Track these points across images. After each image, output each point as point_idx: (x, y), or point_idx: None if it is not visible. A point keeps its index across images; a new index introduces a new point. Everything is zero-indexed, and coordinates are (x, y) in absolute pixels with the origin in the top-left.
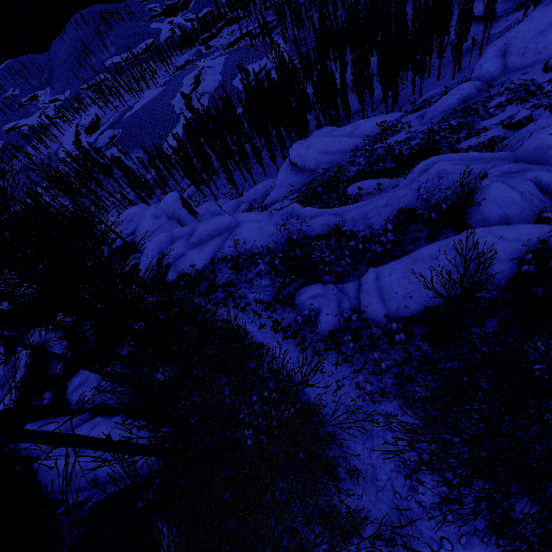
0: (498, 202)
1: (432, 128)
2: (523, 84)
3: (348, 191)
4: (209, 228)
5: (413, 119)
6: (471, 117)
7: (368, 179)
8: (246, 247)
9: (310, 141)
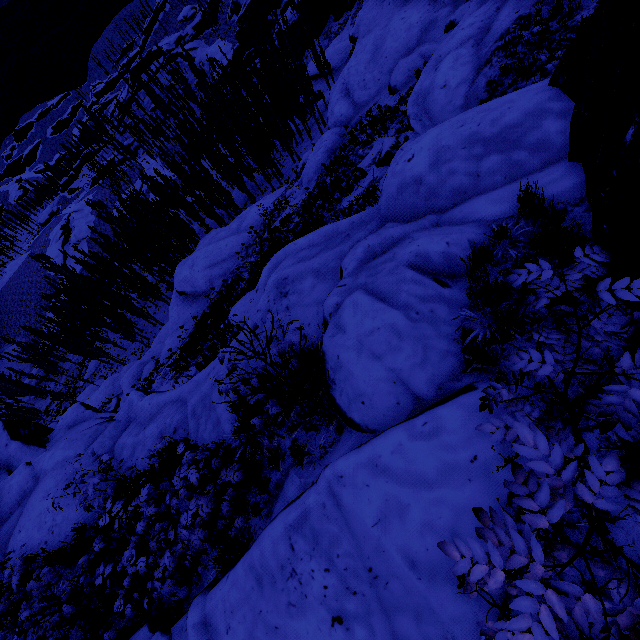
0: (369, 345)
1: (310, 193)
2: (379, 113)
3: (230, 321)
4: None
5: (295, 189)
6: (344, 167)
7: (251, 293)
8: (39, 541)
9: (192, 256)
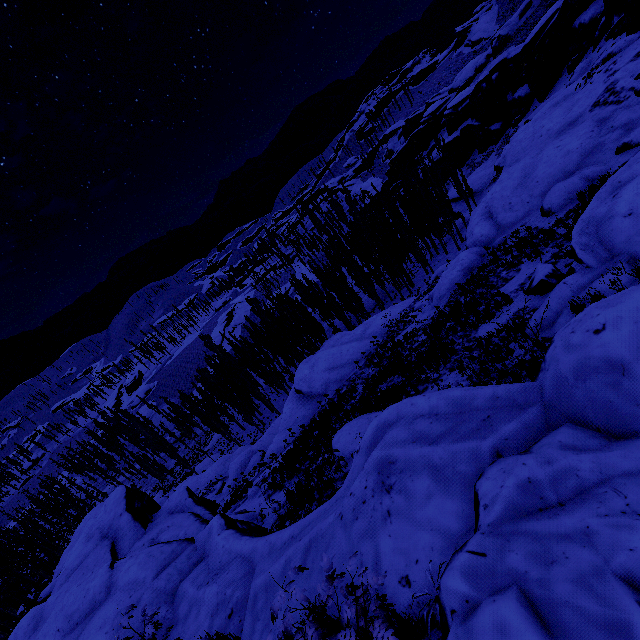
0: None
1: (440, 311)
2: (528, 235)
3: (332, 448)
4: (62, 612)
5: (425, 302)
6: (482, 288)
7: (359, 418)
8: None
9: (315, 356)
